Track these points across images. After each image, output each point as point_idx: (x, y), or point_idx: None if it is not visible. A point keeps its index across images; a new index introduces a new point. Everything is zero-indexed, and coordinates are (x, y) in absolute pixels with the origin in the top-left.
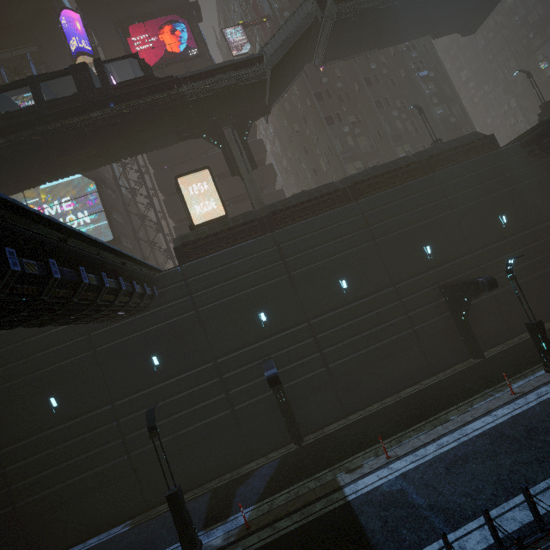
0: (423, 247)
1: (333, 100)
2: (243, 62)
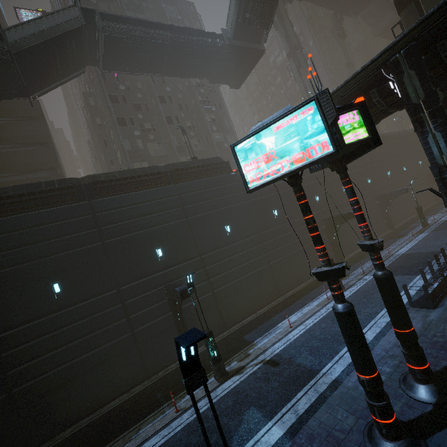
0: (155, 249)
1: (128, 105)
2: None
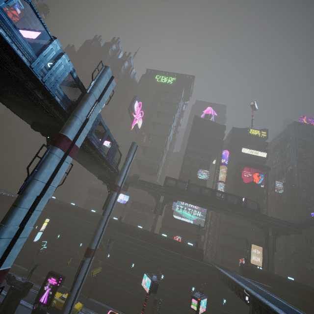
0: None
1: (311, 232)
2: (291, 225)
